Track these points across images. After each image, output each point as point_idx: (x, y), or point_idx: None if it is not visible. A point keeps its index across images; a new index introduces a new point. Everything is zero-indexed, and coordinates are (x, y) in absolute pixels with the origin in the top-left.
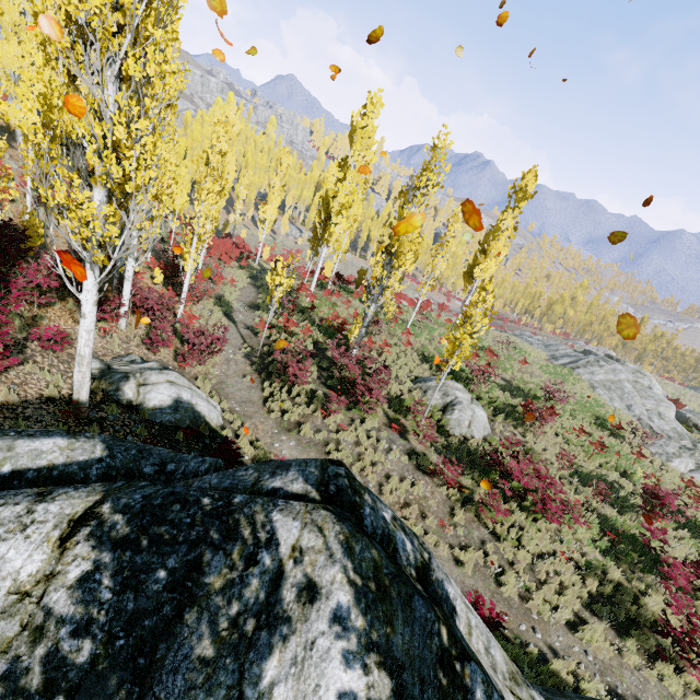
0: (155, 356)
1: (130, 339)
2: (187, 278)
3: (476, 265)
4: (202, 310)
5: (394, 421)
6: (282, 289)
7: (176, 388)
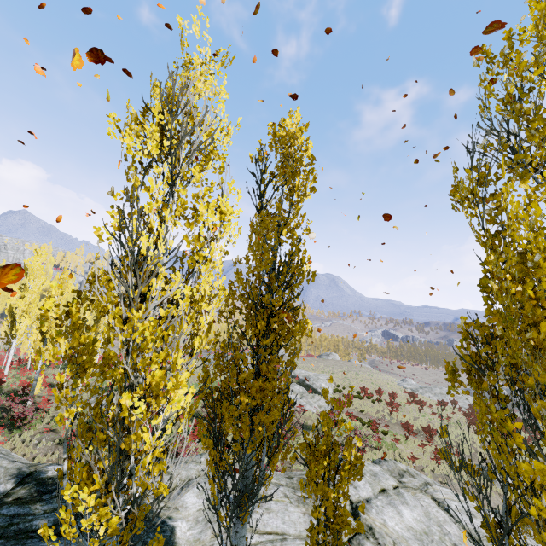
0: None
1: None
2: None
3: None
4: None
5: (51, 428)
6: None
7: None
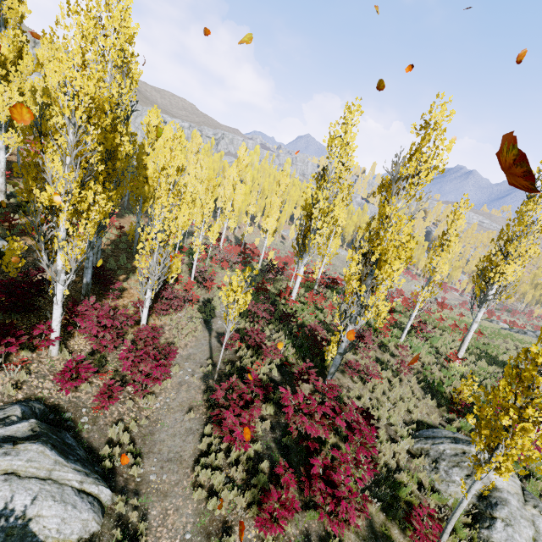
0: (74, 391)
1: (54, 369)
2: (148, 292)
3: (490, 266)
4: (182, 317)
5: (382, 541)
6: (239, 305)
7: (9, 488)
